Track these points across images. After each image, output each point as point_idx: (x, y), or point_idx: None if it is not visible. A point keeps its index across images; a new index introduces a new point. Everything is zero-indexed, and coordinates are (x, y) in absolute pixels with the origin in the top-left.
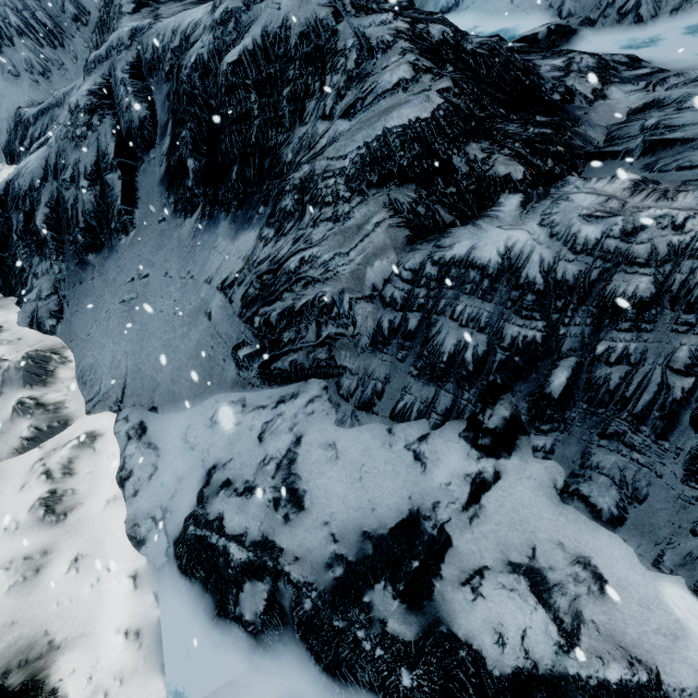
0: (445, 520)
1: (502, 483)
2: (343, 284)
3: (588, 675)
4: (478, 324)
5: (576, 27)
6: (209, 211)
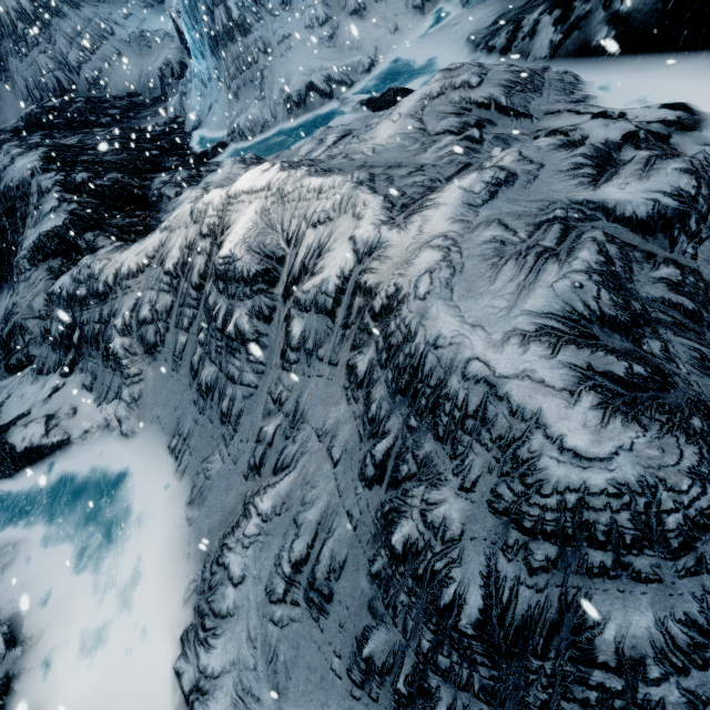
0: (34, 407)
1: (65, 388)
2: (23, 312)
3: (49, 442)
4: (59, 319)
5: (229, 143)
6: (0, 284)
